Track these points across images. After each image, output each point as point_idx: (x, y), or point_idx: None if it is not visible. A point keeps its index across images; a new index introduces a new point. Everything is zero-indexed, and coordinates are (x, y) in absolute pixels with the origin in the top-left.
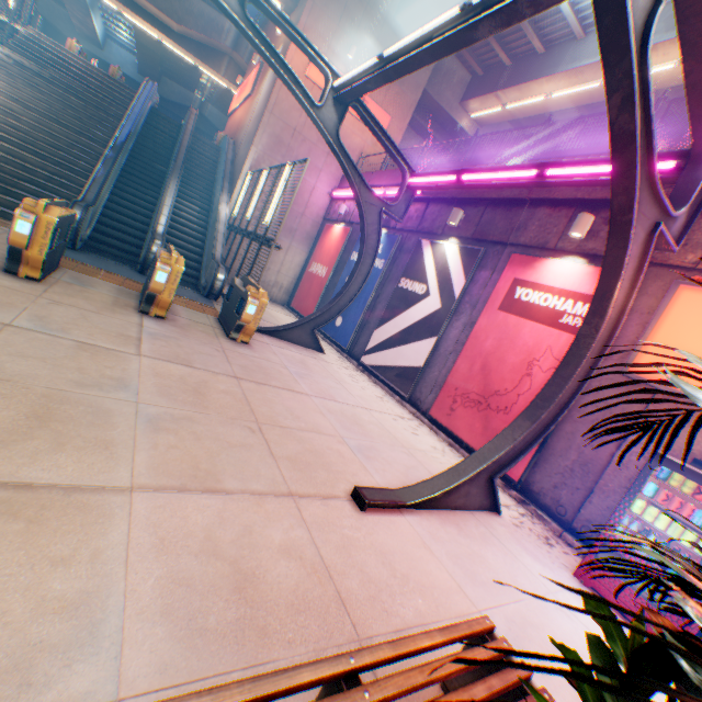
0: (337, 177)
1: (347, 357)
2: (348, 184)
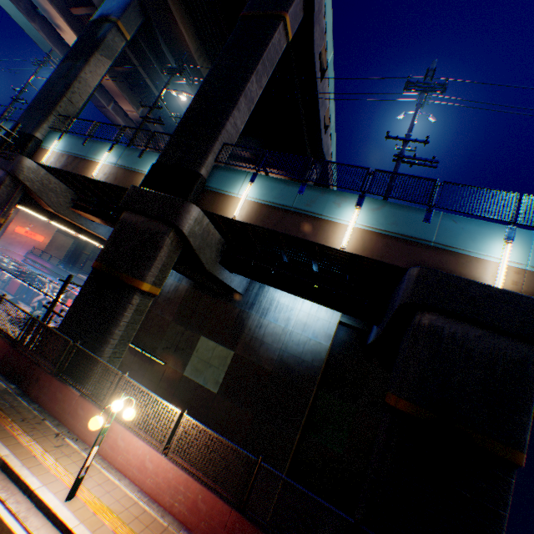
0: (26, 253)
1: (28, 304)
2: (30, 256)
